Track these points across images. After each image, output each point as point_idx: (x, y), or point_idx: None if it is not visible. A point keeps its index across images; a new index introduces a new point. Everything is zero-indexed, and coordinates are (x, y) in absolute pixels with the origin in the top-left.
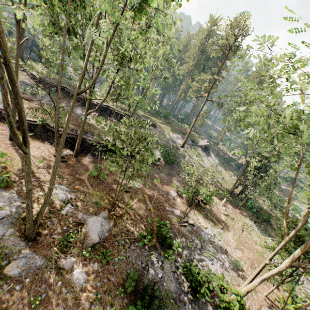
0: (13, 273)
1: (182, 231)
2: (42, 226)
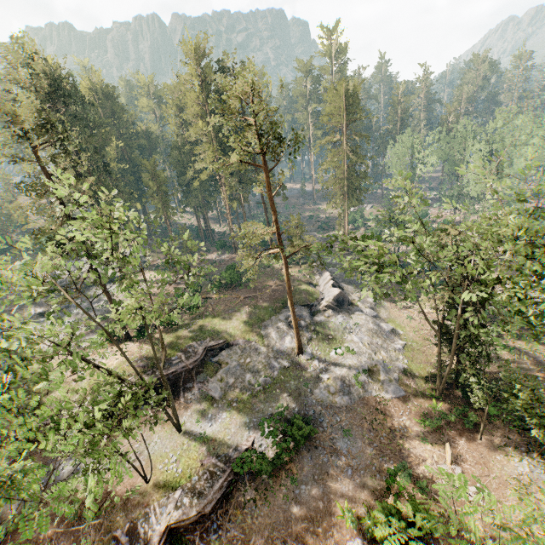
0: None
1: None
2: None
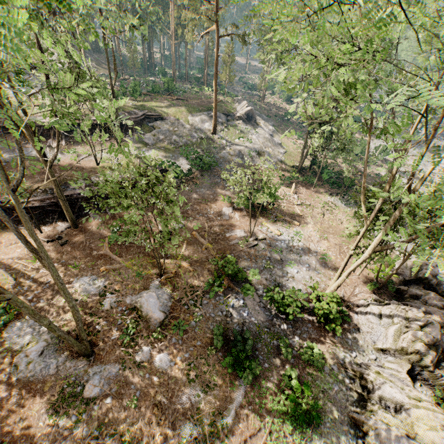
0: (95, 393)
1: (254, 253)
2: (93, 334)
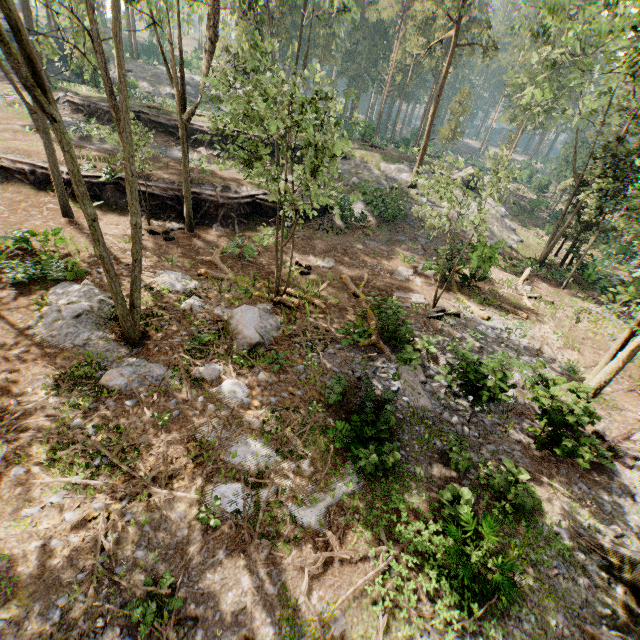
0: (117, 386)
1: (433, 325)
2: (152, 327)
